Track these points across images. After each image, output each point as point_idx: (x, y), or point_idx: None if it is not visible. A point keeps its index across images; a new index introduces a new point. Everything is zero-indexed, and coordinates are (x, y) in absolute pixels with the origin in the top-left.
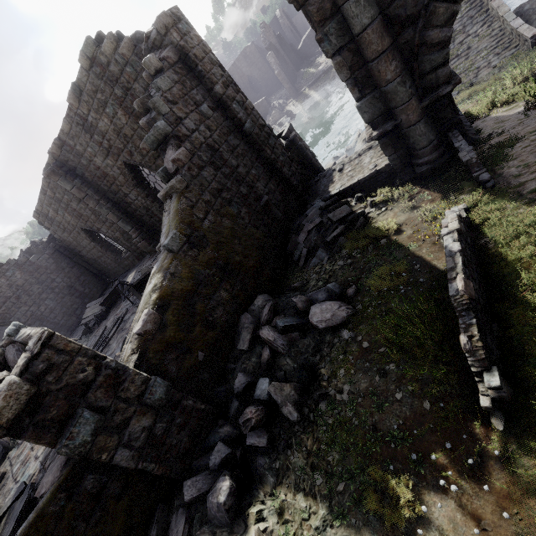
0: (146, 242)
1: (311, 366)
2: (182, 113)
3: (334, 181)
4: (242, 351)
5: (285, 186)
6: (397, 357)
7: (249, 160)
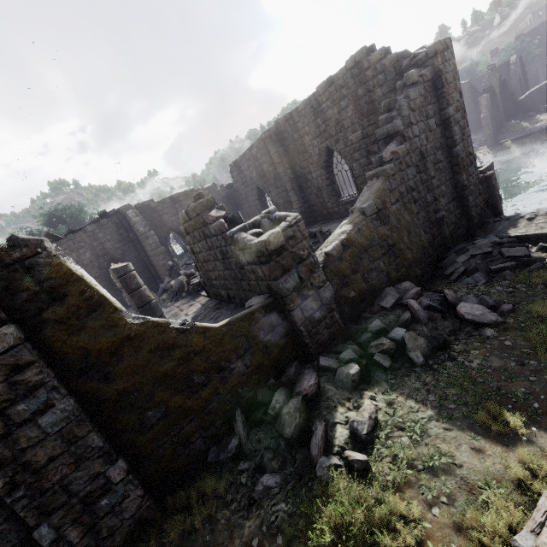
0: (301, 215)
1: (444, 340)
2: (414, 120)
3: (518, 226)
4: (382, 308)
5: (462, 212)
6: (542, 356)
7: (444, 177)
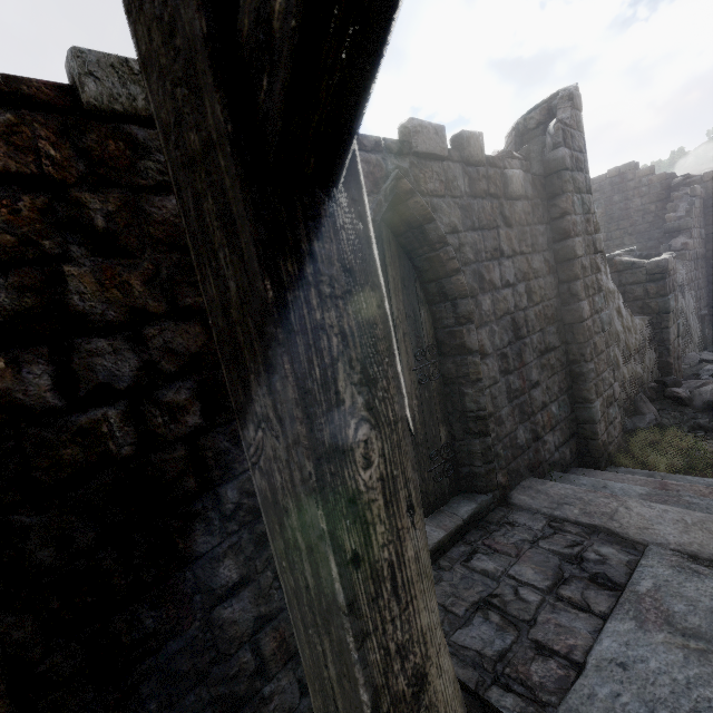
0: None
1: None
2: (695, 224)
3: None
4: (701, 362)
5: (709, 321)
6: None
7: (704, 282)
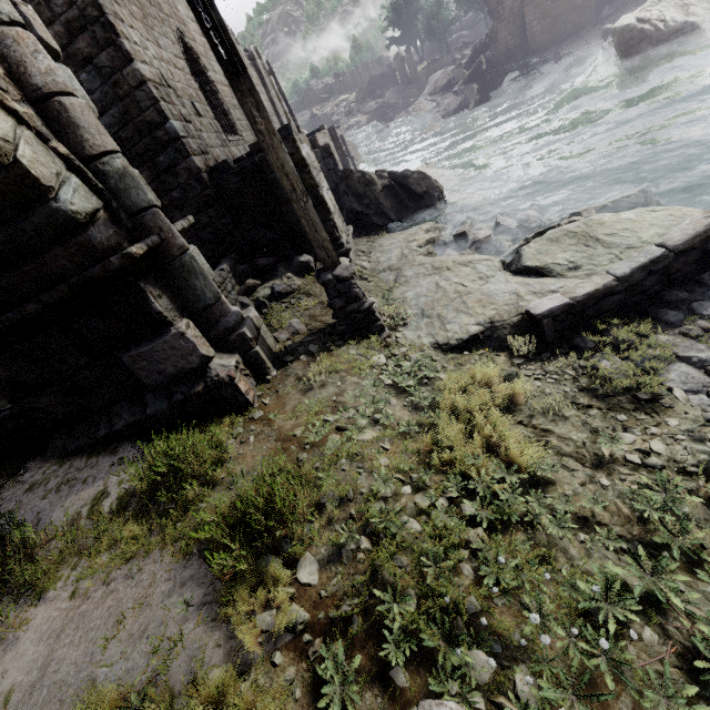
0: None
1: None
2: None
3: None
4: None
5: None
6: None
7: None
